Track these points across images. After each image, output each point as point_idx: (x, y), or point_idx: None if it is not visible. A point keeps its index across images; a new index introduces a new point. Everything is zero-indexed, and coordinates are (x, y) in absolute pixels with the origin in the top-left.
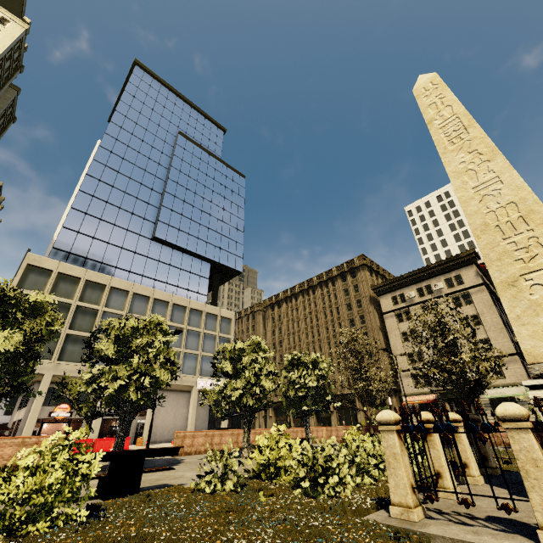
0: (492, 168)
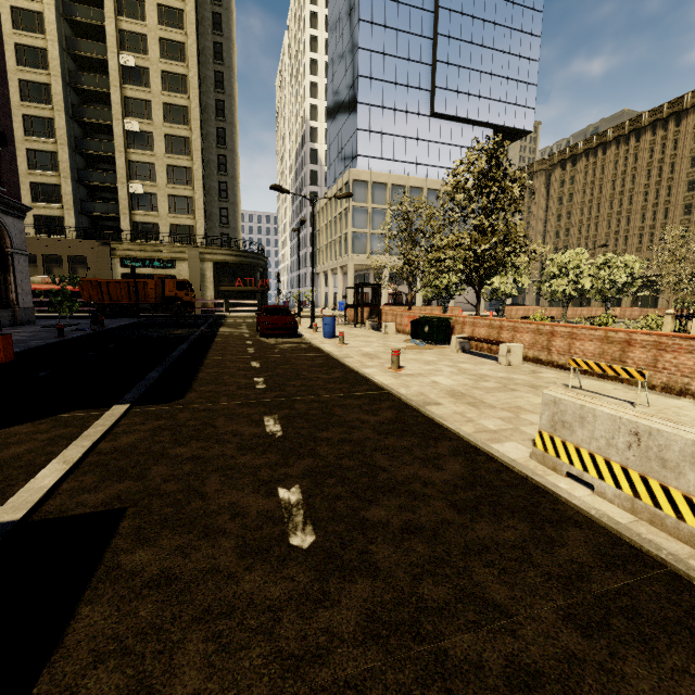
0: None
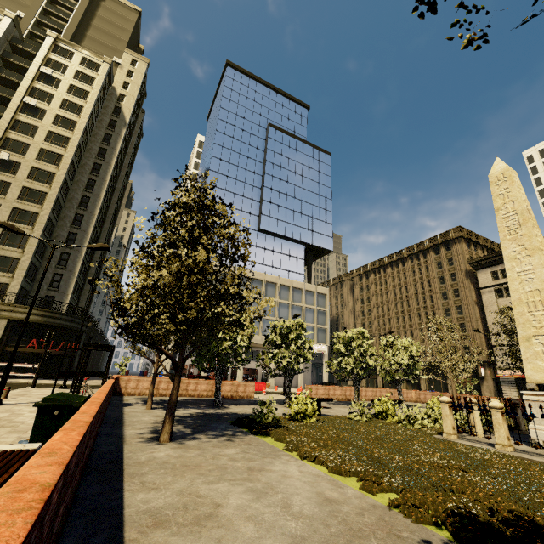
0: (531, 262)
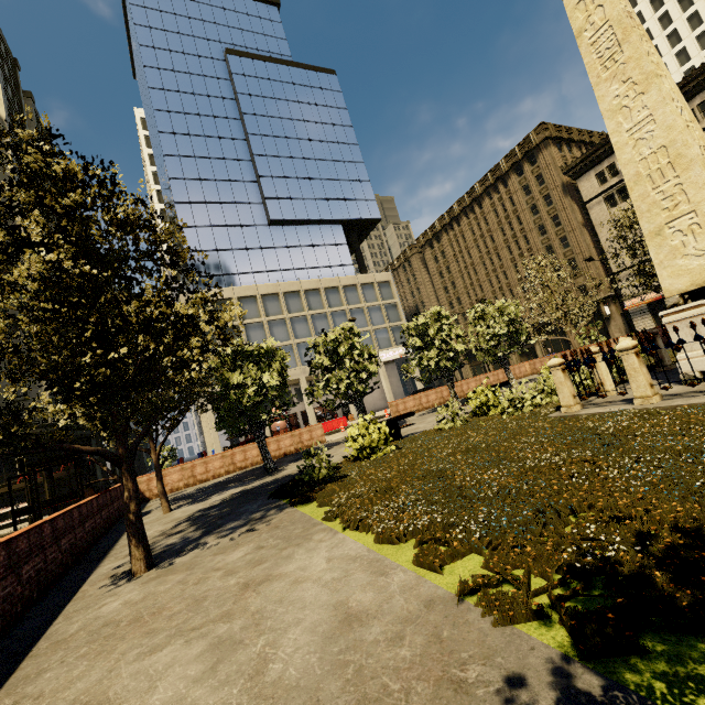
0: (646, 103)
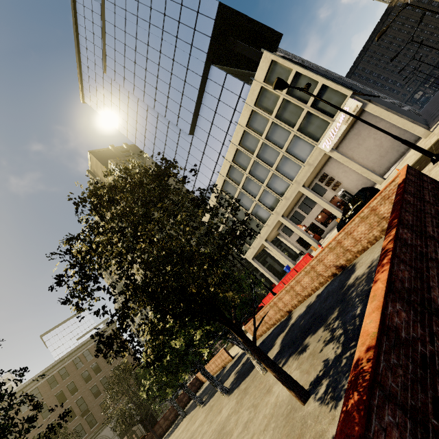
0: None
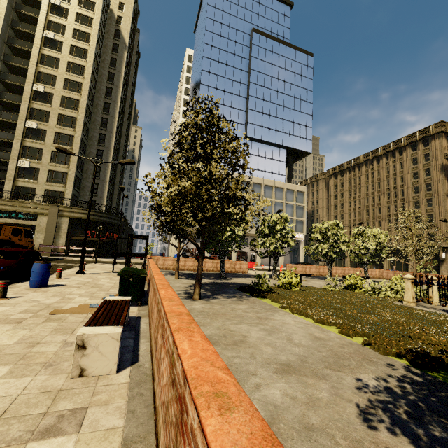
0: None
